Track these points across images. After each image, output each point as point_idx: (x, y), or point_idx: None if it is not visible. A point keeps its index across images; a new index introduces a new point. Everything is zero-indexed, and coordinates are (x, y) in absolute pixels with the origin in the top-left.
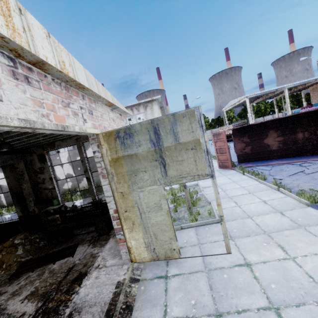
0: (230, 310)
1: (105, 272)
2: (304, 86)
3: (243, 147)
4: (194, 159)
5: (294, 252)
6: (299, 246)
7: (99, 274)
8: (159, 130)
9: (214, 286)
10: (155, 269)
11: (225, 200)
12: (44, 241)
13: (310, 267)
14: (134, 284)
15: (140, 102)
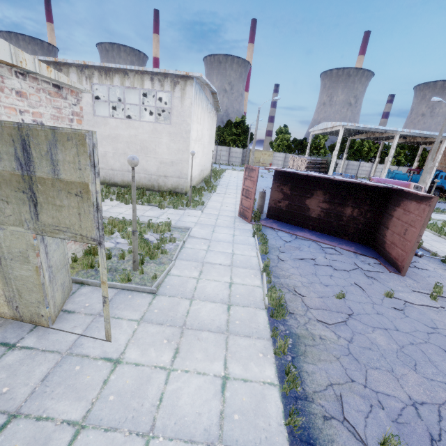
0: (33, 413)
1: None
2: (424, 141)
3: (279, 198)
4: (78, 210)
5: (182, 362)
6: (196, 357)
7: None
8: (29, 147)
9: (51, 377)
10: (12, 331)
11: (193, 265)
12: None
13: (175, 387)
14: None
15: (168, 72)
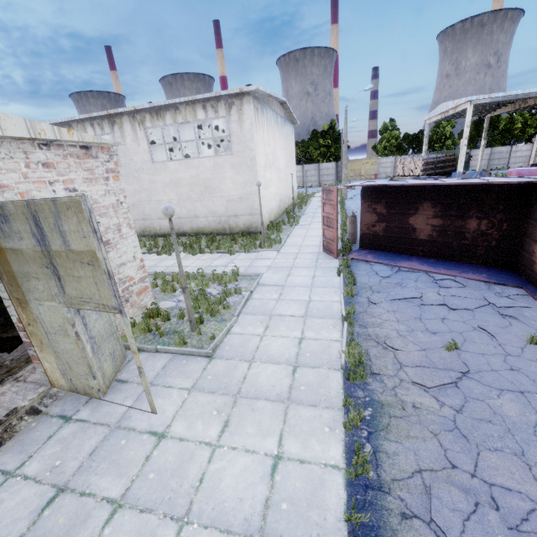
0: (78, 488)
1: (17, 388)
2: None
3: (373, 221)
4: (94, 280)
5: (231, 438)
6: (246, 431)
7: (10, 389)
8: (40, 222)
9: (98, 451)
10: (71, 403)
11: (259, 320)
12: (1, 318)
13: (218, 467)
14: (28, 417)
15: (219, 94)
